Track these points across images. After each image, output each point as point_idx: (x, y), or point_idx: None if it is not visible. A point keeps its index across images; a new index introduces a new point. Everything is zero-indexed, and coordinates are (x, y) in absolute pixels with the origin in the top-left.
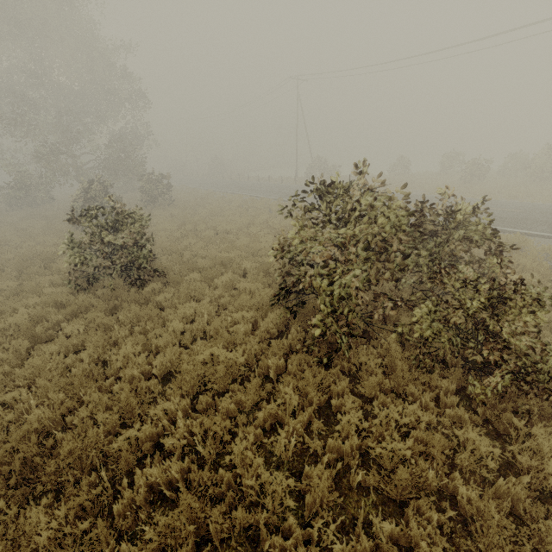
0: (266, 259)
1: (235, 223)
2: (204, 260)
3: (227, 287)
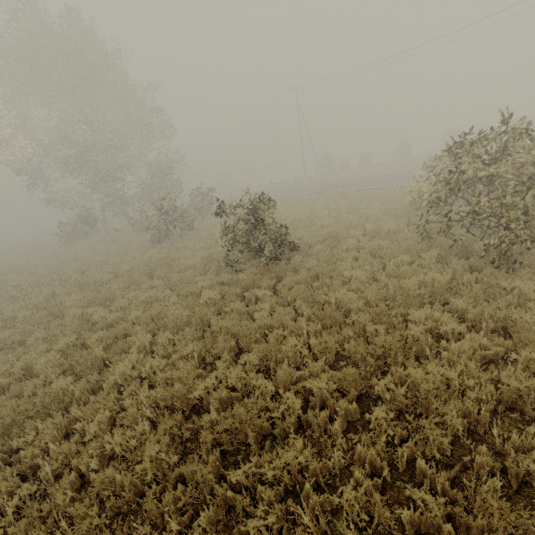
0: (367, 227)
1: (296, 214)
2: (308, 239)
3: (356, 249)
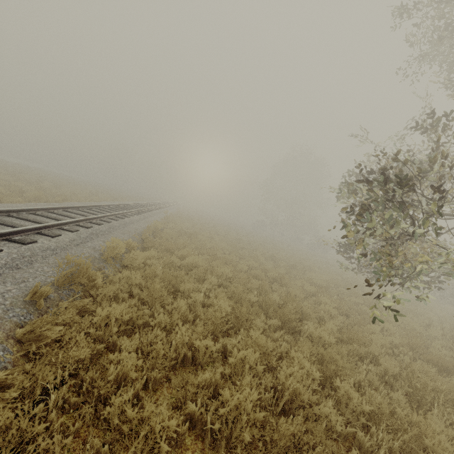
0: None
1: None
2: None
3: None
